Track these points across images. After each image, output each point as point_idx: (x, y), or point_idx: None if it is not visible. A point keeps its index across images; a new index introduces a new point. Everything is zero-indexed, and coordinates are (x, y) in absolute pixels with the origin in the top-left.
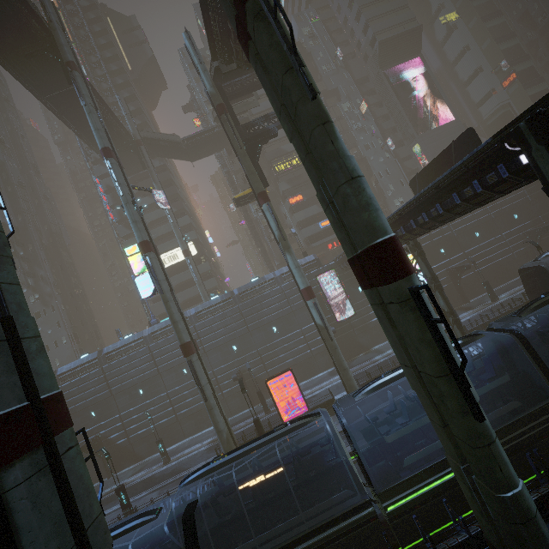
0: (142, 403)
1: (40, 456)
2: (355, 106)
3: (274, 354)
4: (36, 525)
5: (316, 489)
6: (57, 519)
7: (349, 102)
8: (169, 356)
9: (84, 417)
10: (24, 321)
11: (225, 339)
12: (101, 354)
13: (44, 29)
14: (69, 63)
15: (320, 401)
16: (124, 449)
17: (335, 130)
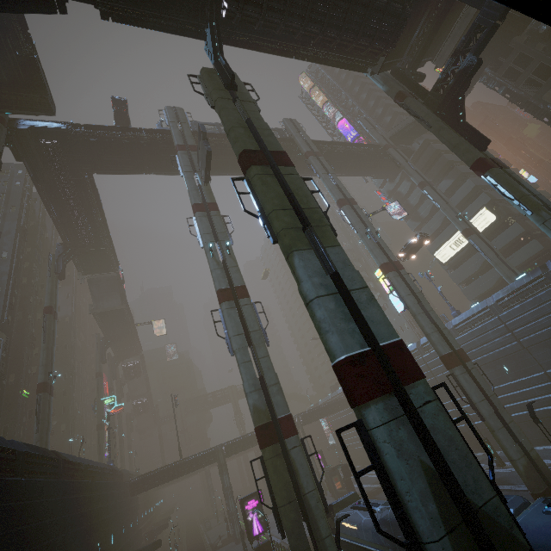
0: None
1: (278, 448)
2: None
3: None
4: (275, 480)
5: None
6: (287, 482)
7: None
8: (479, 350)
9: None
10: (270, 376)
11: (549, 332)
12: (419, 345)
13: (292, 141)
14: (305, 154)
15: None
16: (465, 434)
17: (294, 259)
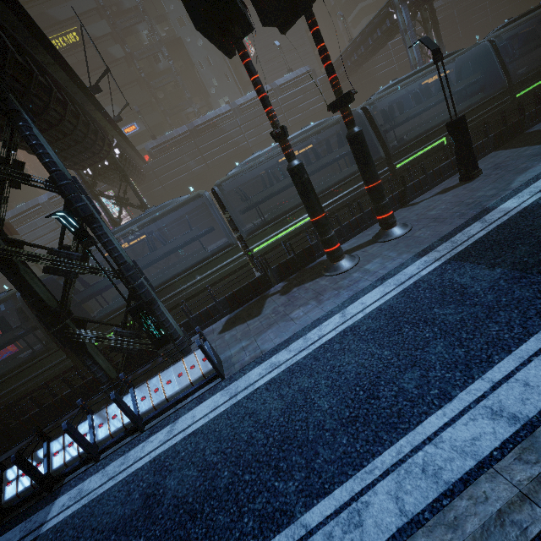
0: None
1: None
2: None
3: None
4: None
5: None
6: None
7: None
8: None
9: None
10: None
11: None
12: None
13: None
14: None
15: None
16: None
17: None
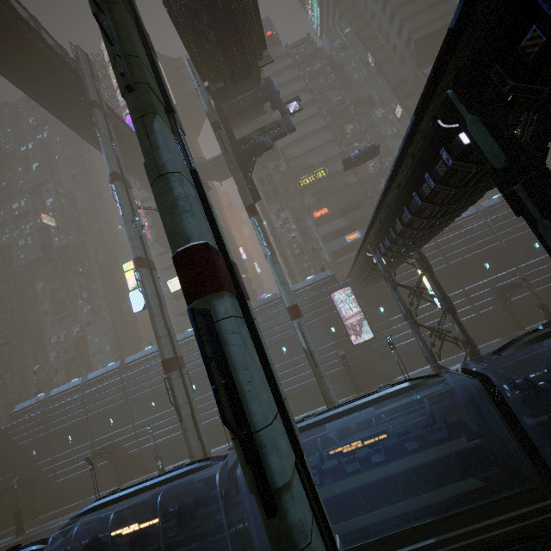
0: (154, 415)
1: None
2: (390, 111)
3: (283, 377)
4: None
5: (228, 549)
6: None
7: (383, 108)
8: None
9: (104, 423)
10: None
11: None
12: (123, 364)
13: (77, 77)
14: (92, 102)
15: (315, 436)
16: (135, 459)
17: (156, 122)
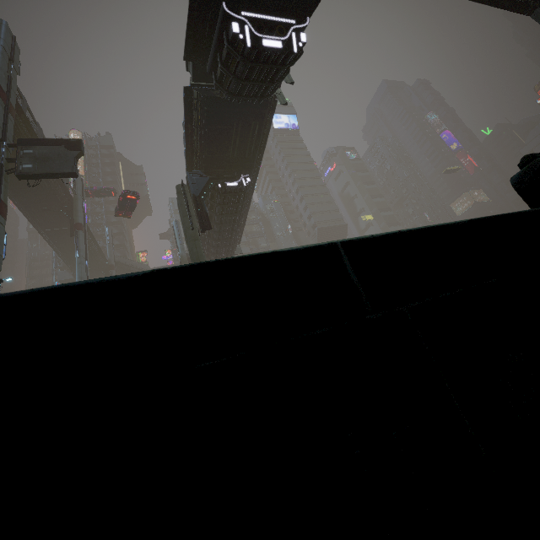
0: None
1: None
2: None
3: None
4: None
5: None
6: None
7: None
8: None
9: None
10: None
11: None
12: None
13: (67, 195)
14: (78, 224)
15: None
16: None
17: None
